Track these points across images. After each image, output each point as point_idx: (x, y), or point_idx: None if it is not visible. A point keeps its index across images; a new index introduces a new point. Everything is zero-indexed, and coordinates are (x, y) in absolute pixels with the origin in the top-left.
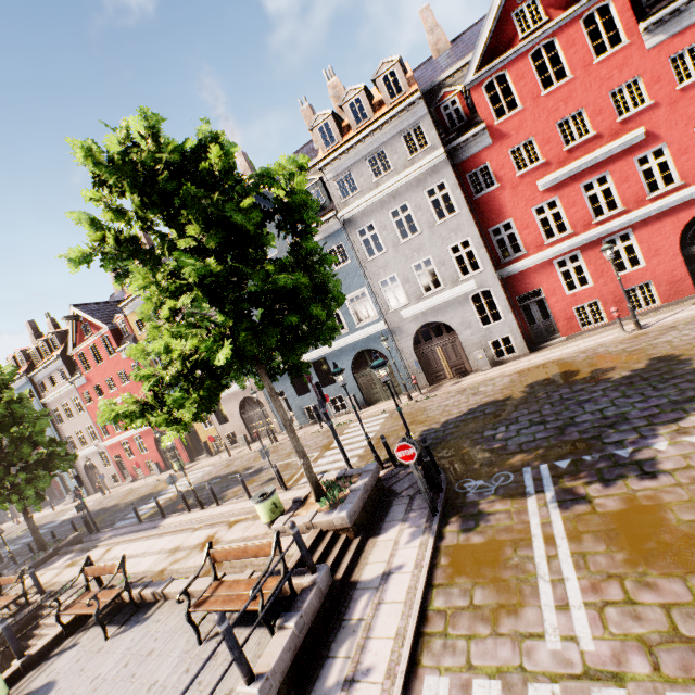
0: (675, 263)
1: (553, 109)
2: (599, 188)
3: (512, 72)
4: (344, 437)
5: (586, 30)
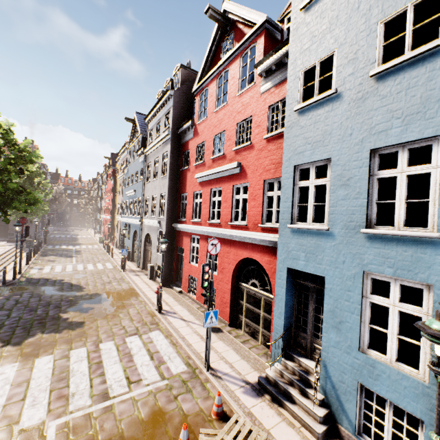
0: (227, 287)
1: (216, 124)
2: (218, 198)
3: (210, 89)
4: (89, 264)
5: (242, 66)
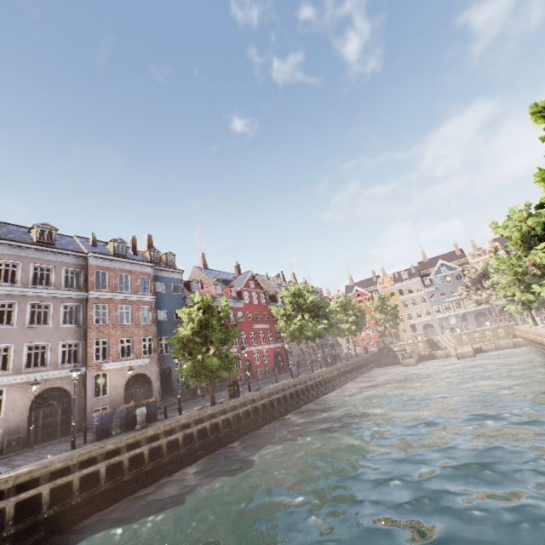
0: None
1: None
2: None
3: None
4: None
5: None
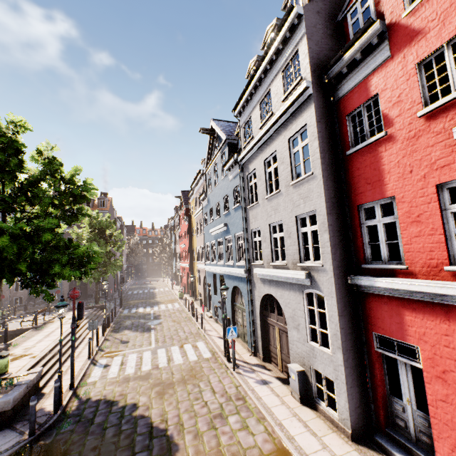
0: None
1: None
2: None
3: None
4: (174, 348)
5: None
